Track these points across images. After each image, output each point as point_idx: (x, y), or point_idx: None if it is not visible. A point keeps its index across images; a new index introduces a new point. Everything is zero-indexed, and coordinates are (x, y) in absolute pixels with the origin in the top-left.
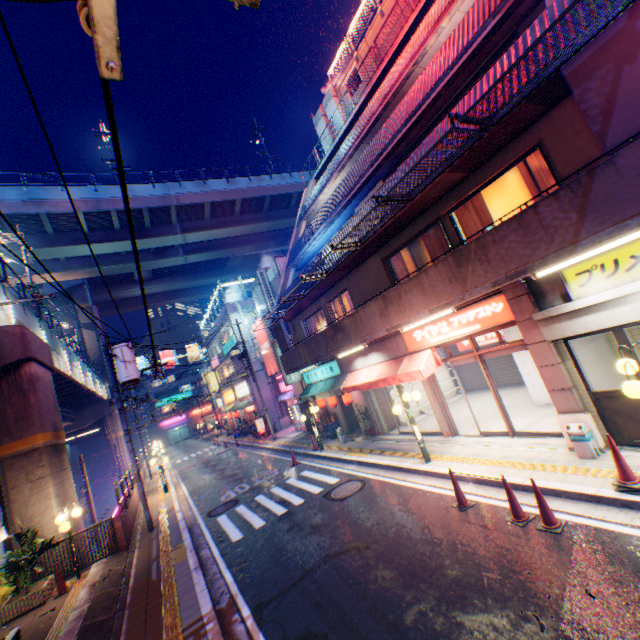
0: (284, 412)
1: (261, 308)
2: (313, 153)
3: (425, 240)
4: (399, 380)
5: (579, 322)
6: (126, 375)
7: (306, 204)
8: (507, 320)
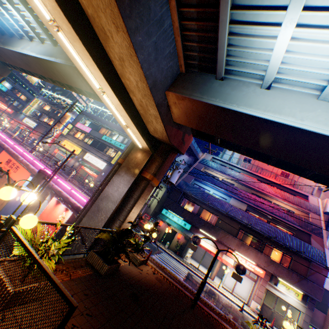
0: None
1: None
2: (220, 152)
3: (253, 237)
4: (221, 259)
5: (274, 290)
6: (175, 181)
7: (208, 162)
8: (260, 275)
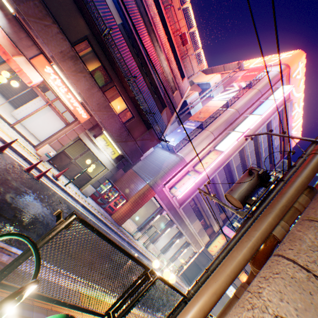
0: None
1: None
2: None
3: (102, 70)
4: (9, 61)
5: (90, 143)
6: None
7: None
8: (81, 120)
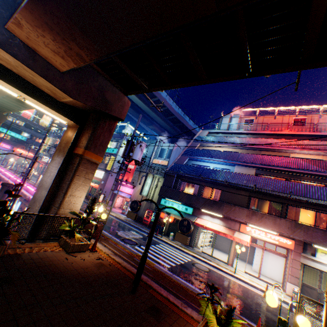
0: (112, 198)
1: (146, 152)
2: (216, 124)
3: (269, 203)
4: (233, 238)
5: (314, 263)
6: (139, 157)
7: (203, 138)
8: (289, 248)
